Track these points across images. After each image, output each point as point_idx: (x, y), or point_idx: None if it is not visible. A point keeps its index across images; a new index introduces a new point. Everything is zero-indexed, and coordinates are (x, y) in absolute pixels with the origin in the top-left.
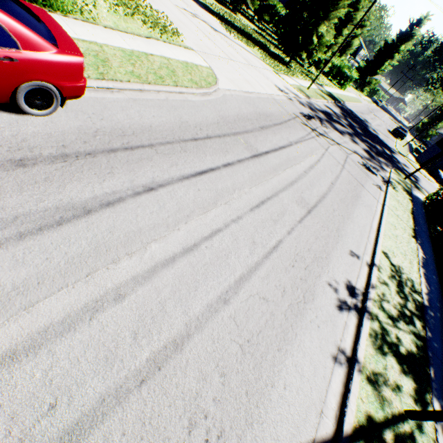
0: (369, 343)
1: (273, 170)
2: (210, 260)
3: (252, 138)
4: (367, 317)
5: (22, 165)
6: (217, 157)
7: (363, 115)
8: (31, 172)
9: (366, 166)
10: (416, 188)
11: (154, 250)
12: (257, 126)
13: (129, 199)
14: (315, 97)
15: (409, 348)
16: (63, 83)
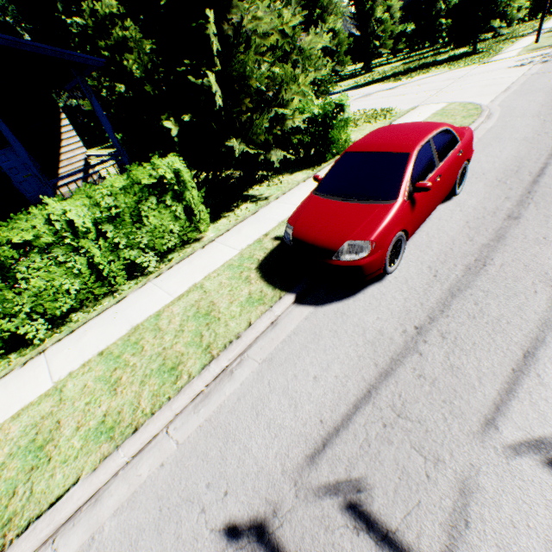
0: None
1: None
2: None
3: None
4: None
5: (515, 218)
6: None
7: None
8: (527, 218)
9: None
10: None
11: None
12: None
13: None
14: None
15: None
16: (470, 155)
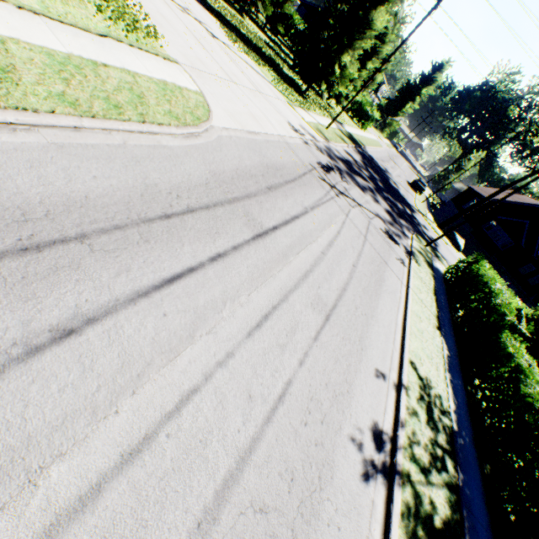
0: (402, 531)
1: (282, 256)
2: (174, 463)
3: (257, 205)
4: (398, 482)
5: None
6: (202, 245)
7: (384, 163)
8: None
9: (389, 233)
10: (436, 257)
11: (56, 483)
12: (263, 185)
13: (13, 368)
14: (334, 140)
15: (444, 513)
16: None
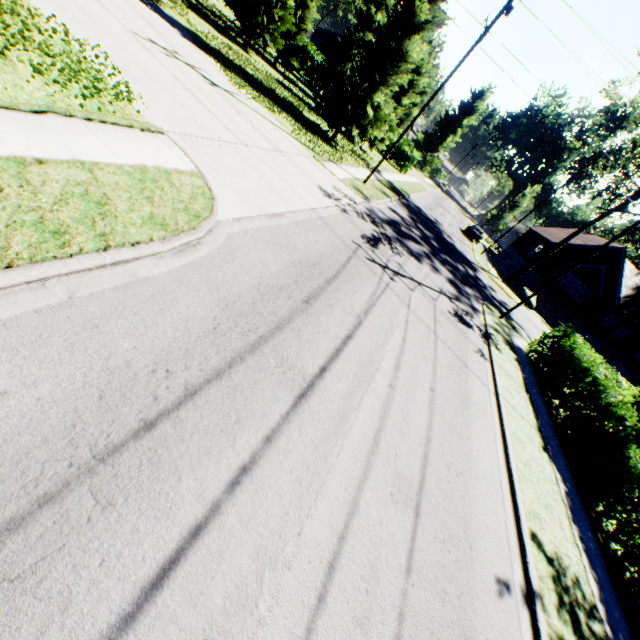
0: None
1: (339, 421)
2: None
3: (293, 338)
4: None
5: None
6: (213, 461)
7: (432, 211)
8: None
9: (458, 314)
10: (513, 329)
11: None
12: (298, 299)
13: None
14: (375, 196)
15: None
16: None
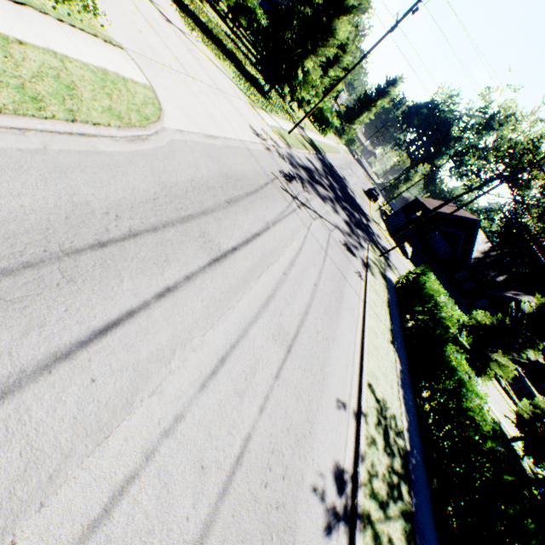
0: None
1: (242, 283)
2: None
3: (214, 223)
4: (359, 528)
5: None
6: (146, 278)
7: (343, 170)
8: None
9: (347, 245)
10: (388, 267)
11: None
12: (222, 199)
13: None
14: (296, 146)
15: None
16: None
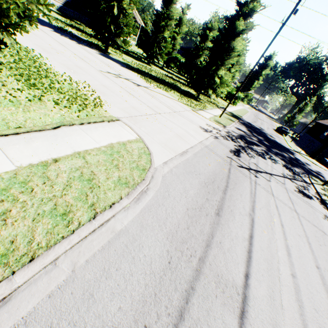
0: None
1: None
2: None
3: (219, 252)
4: None
5: None
6: None
7: (256, 123)
8: None
9: (300, 190)
10: None
11: None
12: (212, 214)
13: None
14: (227, 123)
15: None
16: None
